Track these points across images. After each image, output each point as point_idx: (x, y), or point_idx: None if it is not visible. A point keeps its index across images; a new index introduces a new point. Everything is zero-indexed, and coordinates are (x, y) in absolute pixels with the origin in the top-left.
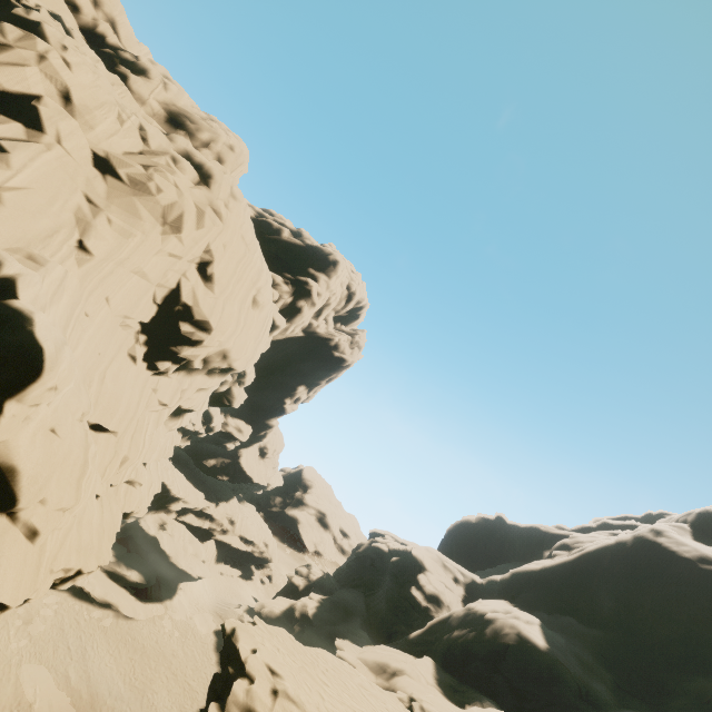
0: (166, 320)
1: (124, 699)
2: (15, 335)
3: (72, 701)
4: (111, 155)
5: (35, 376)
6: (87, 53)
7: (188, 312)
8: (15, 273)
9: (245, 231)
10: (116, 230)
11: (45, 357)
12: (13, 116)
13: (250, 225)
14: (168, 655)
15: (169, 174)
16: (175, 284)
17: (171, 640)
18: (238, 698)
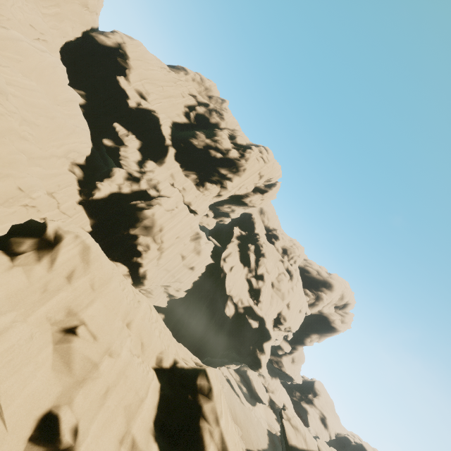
0: (278, 318)
1: (243, 426)
2: (270, 333)
3: (232, 417)
4: (274, 282)
5: (272, 340)
6: (270, 249)
7: (283, 316)
8: (268, 321)
9: (300, 292)
10: (275, 304)
11: (274, 338)
12: (262, 279)
13: (302, 288)
14: (253, 424)
15: (284, 282)
16: (282, 309)
17: (254, 420)
18: (287, 412)
